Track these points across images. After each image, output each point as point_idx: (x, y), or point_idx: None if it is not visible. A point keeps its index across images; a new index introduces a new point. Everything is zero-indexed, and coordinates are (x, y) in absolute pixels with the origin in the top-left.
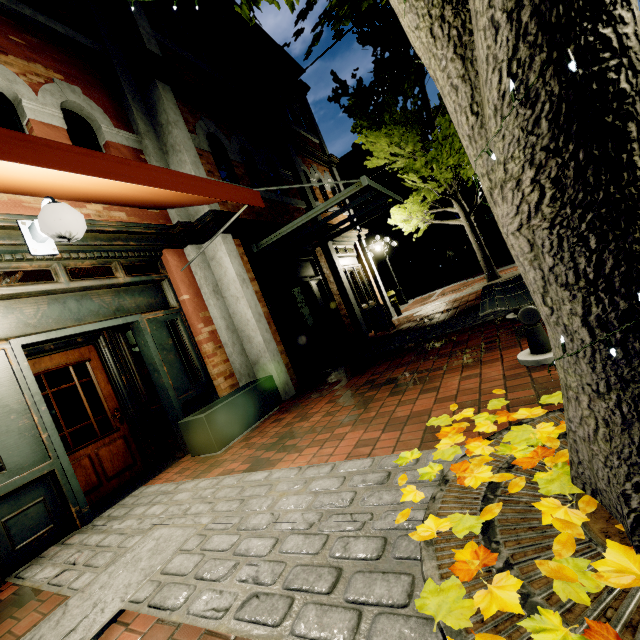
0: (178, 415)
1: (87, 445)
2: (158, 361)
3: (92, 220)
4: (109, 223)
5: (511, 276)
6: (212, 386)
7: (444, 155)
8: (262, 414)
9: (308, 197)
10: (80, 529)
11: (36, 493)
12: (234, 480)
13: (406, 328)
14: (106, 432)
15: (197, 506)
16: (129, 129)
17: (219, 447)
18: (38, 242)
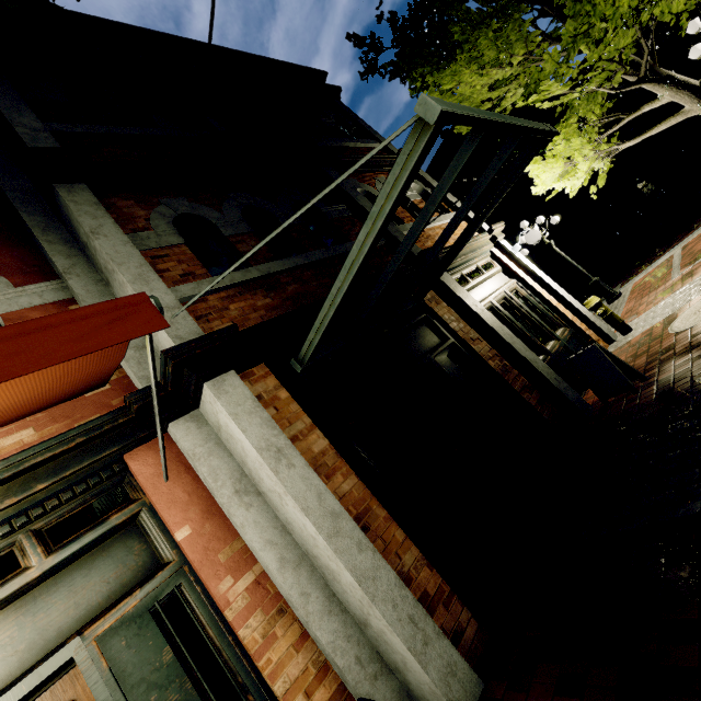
0: None
1: None
2: None
3: None
4: None
5: None
6: None
7: (599, 6)
8: None
9: None
10: None
11: None
12: None
13: (683, 381)
14: None
15: None
16: (48, 277)
17: None
18: None
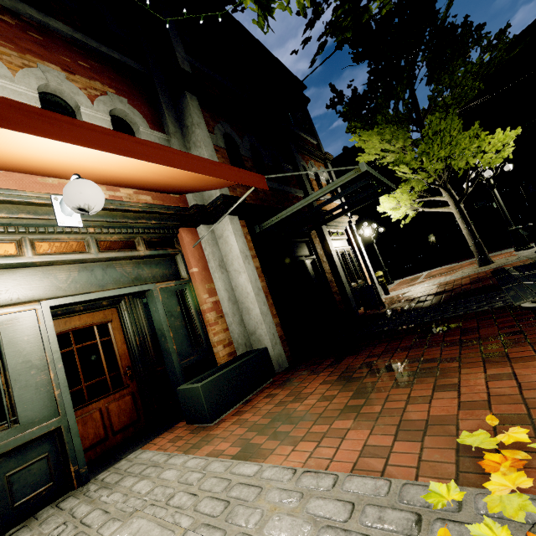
0: (178, 379)
1: (99, 399)
2: (165, 327)
3: (122, 201)
4: (136, 204)
5: (506, 262)
6: (212, 353)
7: (435, 148)
8: (255, 386)
9: (306, 187)
10: (76, 490)
11: (42, 448)
12: (222, 467)
13: (397, 308)
14: (117, 388)
15: (180, 495)
16: (161, 130)
17: (212, 419)
18: (66, 215)
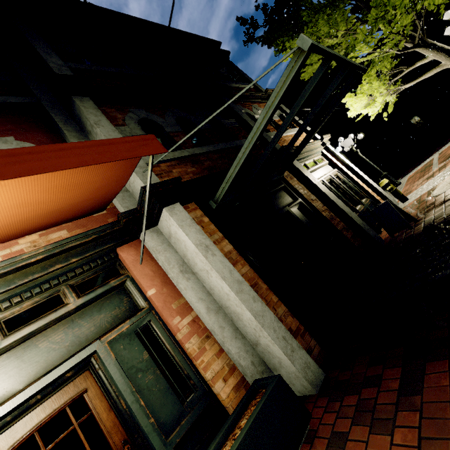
0: None
1: None
2: (129, 397)
3: (11, 258)
4: (34, 252)
5: None
6: (211, 395)
7: (392, 0)
8: None
9: None
10: None
11: None
12: None
13: (440, 218)
14: None
15: None
16: None
17: None
18: None
